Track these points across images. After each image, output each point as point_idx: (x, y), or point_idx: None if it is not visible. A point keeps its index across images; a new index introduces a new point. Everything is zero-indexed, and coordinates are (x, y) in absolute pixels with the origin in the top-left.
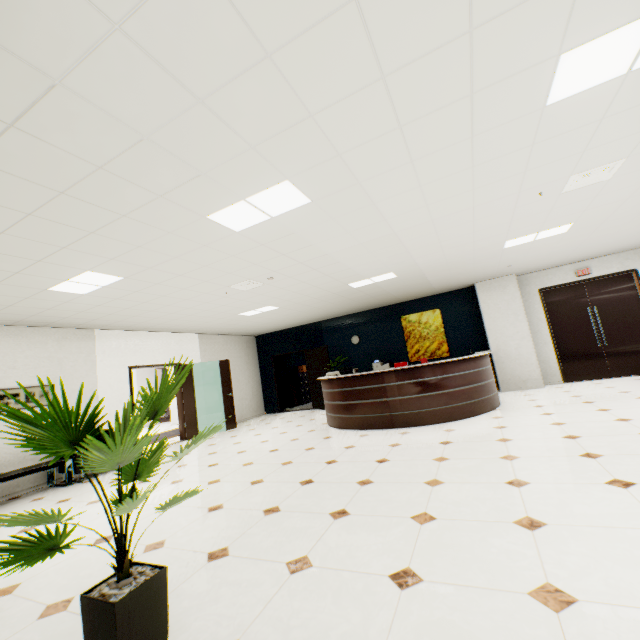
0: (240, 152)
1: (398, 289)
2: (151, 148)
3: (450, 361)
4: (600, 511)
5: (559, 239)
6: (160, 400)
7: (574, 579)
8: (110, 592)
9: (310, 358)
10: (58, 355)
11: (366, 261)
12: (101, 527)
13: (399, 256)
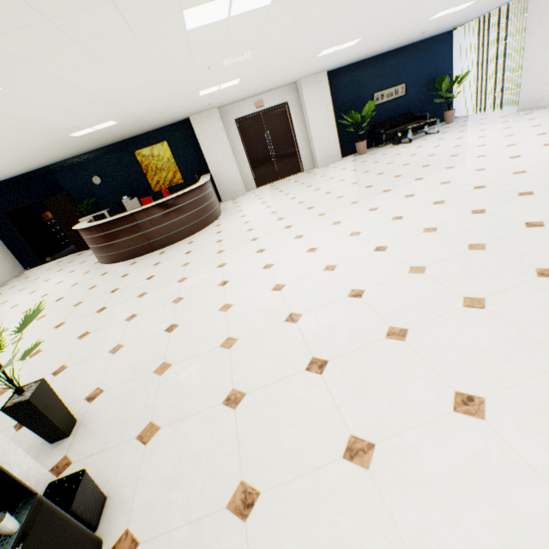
0: None
1: (123, 130)
2: None
3: (182, 194)
4: (250, 267)
5: (237, 87)
6: None
7: (234, 298)
8: (20, 399)
9: (54, 207)
10: None
11: (82, 118)
12: None
13: (114, 111)
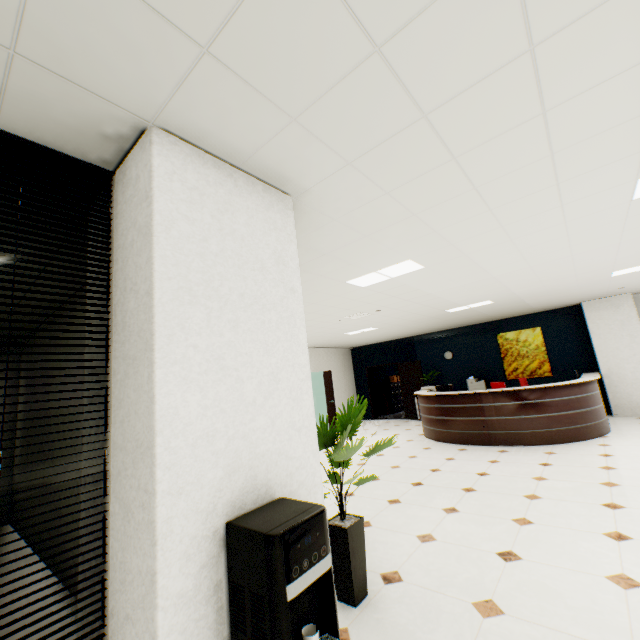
0: (381, 251)
1: (494, 311)
2: (327, 257)
3: (551, 386)
4: None
5: None
6: (350, 422)
7: None
8: (339, 523)
9: (403, 371)
10: None
11: (464, 295)
12: None
13: (496, 290)
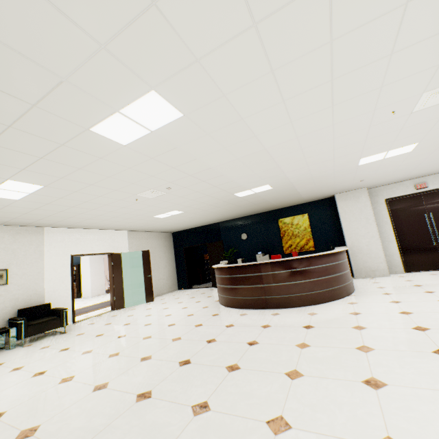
0: (92, 53)
1: (275, 198)
2: None
3: (314, 256)
4: None
5: (404, 158)
6: None
7: None
8: None
9: (210, 249)
10: (12, 246)
11: (245, 174)
12: (2, 400)
13: (272, 171)
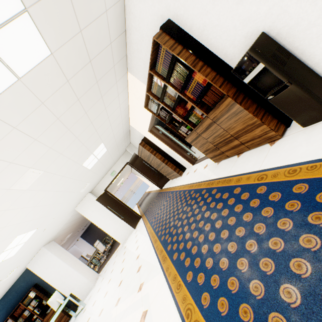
0: None
1: None
2: None
3: None
4: None
5: None
6: None
7: None
8: None
9: None
10: None
11: None
12: None
13: None
